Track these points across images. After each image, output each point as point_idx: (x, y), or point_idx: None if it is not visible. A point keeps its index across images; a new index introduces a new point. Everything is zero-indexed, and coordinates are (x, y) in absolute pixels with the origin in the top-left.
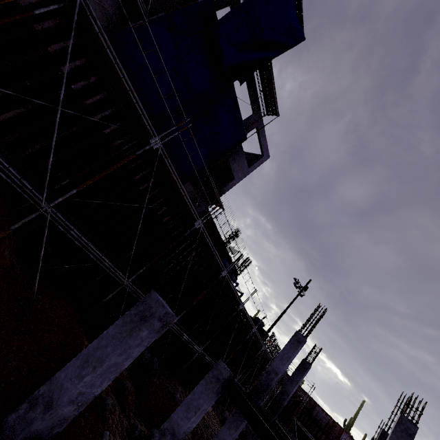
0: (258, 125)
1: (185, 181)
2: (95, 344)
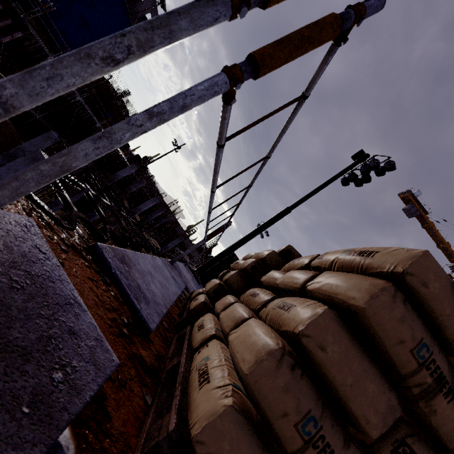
0: (152, 11)
1: None
2: (33, 140)
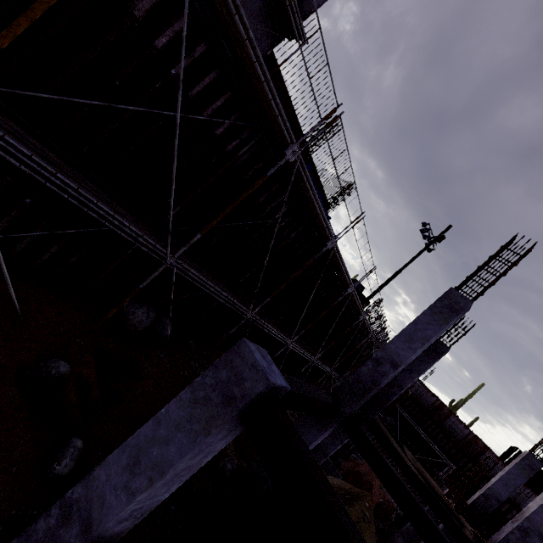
0: None
1: None
2: None
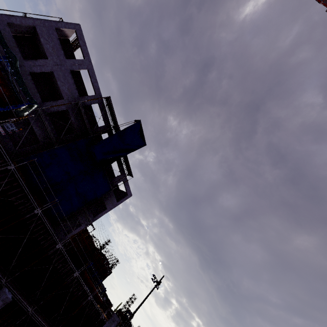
0: (124, 180)
1: (68, 215)
2: None
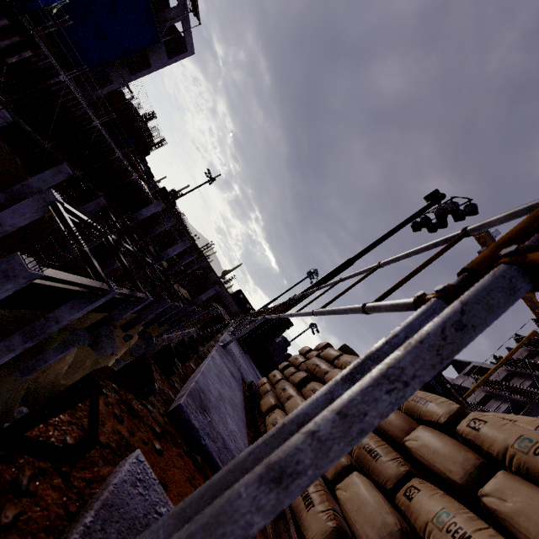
0: (183, 20)
1: (93, 68)
2: (42, 175)
